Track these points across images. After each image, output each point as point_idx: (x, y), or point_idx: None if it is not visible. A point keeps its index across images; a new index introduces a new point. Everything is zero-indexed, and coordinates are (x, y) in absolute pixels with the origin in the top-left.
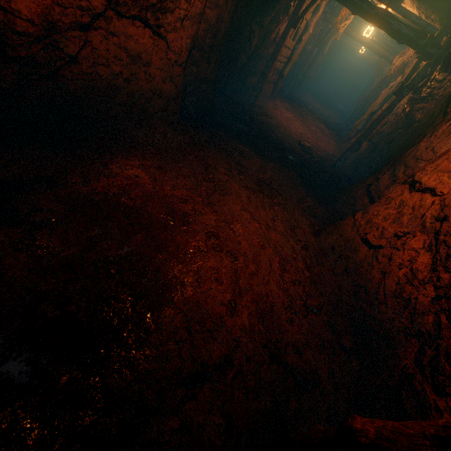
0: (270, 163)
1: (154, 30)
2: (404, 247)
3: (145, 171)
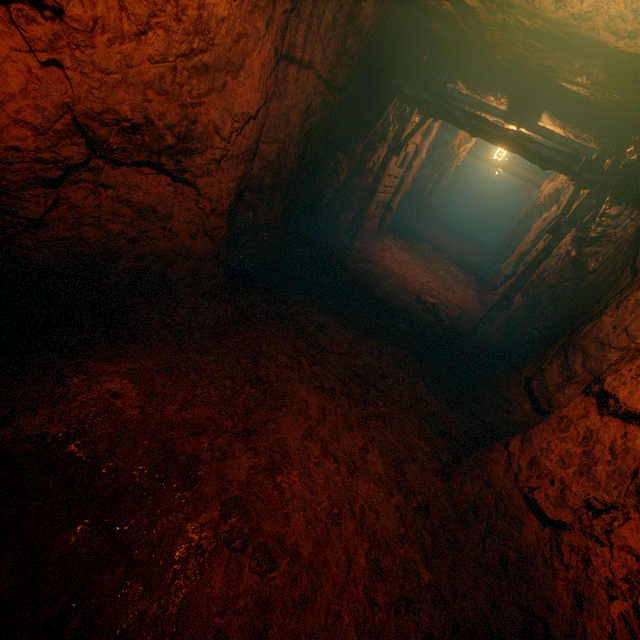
0: (368, 338)
1: (175, 176)
2: (610, 539)
3: (136, 381)
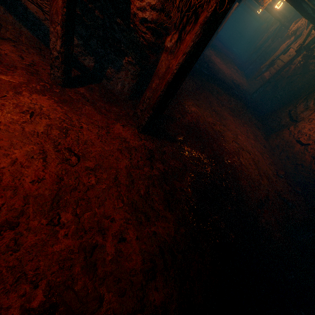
0: (231, 97)
1: None
2: None
3: (196, 108)
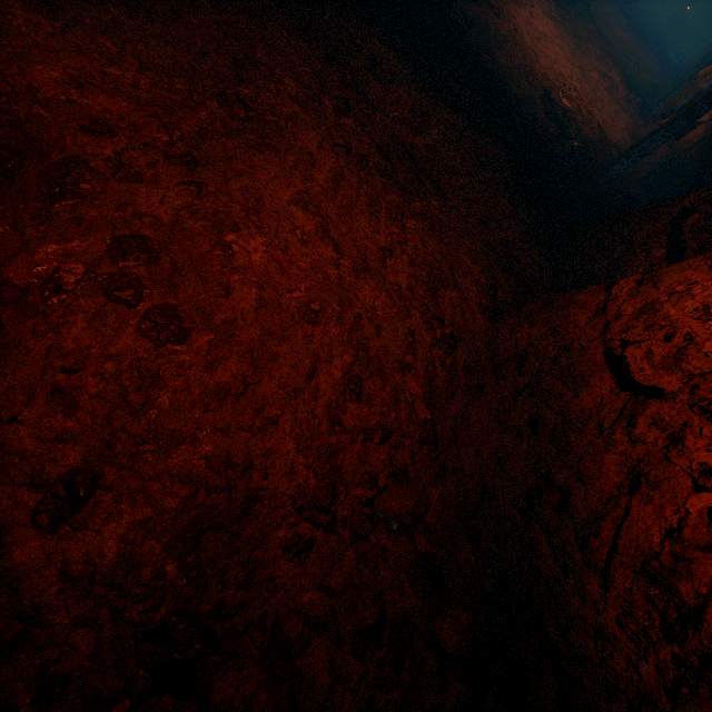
0: (447, 110)
1: None
2: None
3: None
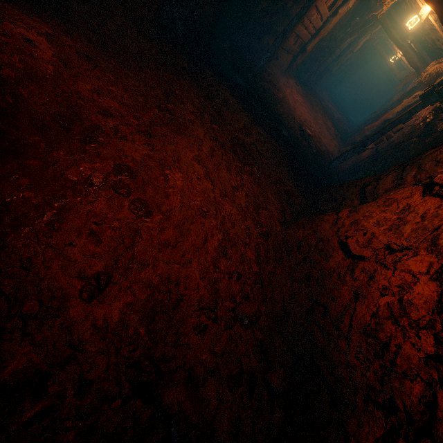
0: (259, 128)
1: None
2: (396, 266)
3: (53, 45)
